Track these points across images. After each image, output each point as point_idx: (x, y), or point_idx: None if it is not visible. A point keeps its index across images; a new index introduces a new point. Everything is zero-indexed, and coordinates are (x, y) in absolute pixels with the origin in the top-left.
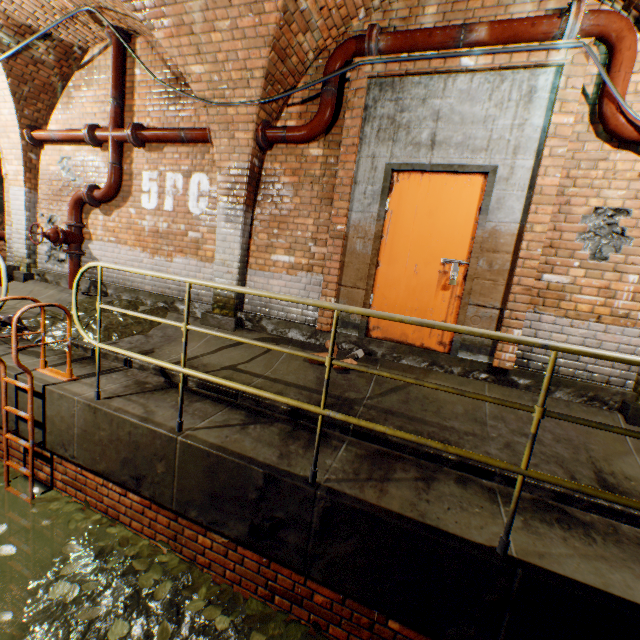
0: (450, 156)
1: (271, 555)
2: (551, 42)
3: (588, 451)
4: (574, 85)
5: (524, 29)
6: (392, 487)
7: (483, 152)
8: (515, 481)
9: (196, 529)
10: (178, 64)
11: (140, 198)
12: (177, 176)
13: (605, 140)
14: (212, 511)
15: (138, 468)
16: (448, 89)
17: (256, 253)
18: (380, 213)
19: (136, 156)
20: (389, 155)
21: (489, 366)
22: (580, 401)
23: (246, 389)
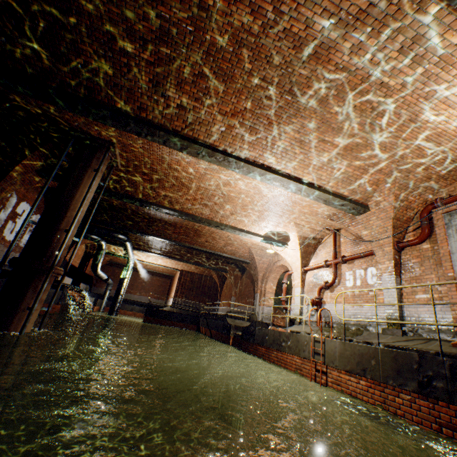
0: None
1: (431, 396)
2: None
3: None
4: None
5: None
6: None
7: None
8: None
9: (393, 394)
10: (357, 233)
11: (345, 282)
12: (360, 270)
13: None
14: (398, 378)
15: (363, 364)
16: None
17: (405, 296)
18: None
19: (342, 267)
20: None
21: None
22: None
23: (402, 322)
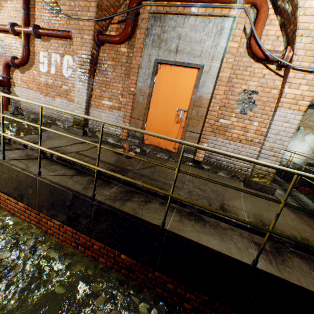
0: (184, 58)
1: (76, 229)
2: (232, 4)
3: (223, 196)
4: (239, 28)
5: None
6: (129, 203)
7: (198, 57)
8: (185, 205)
9: (47, 218)
10: None
11: (39, 66)
12: (57, 56)
13: (251, 57)
14: (52, 210)
15: (21, 191)
16: (185, 23)
17: (95, 99)
18: (151, 84)
19: (37, 43)
20: (157, 55)
21: (193, 159)
22: (228, 177)
23: (66, 157)
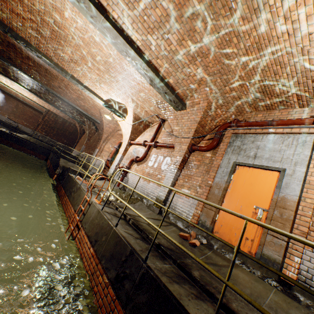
0: (262, 162)
1: (117, 292)
2: (310, 125)
3: None
4: None
5: (297, 121)
6: (176, 285)
7: (278, 162)
8: None
9: (101, 272)
10: (171, 126)
11: (148, 162)
12: (161, 157)
13: None
14: (109, 262)
15: (98, 236)
16: (263, 138)
17: (177, 186)
18: (227, 179)
19: (153, 150)
20: (235, 159)
21: (279, 278)
22: None
23: (140, 214)
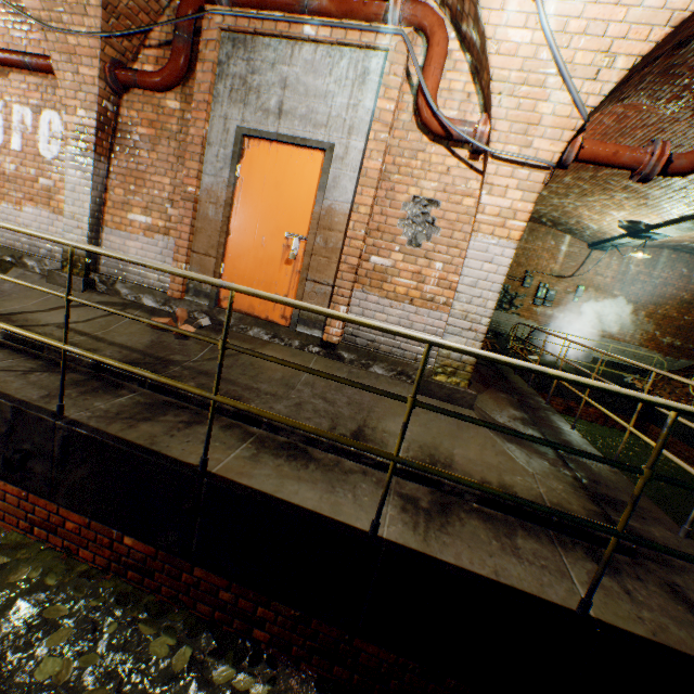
0: (295, 128)
1: (24, 486)
2: (380, 25)
3: (370, 412)
4: (396, 73)
5: (358, 7)
6: (147, 425)
7: (324, 128)
8: (278, 428)
9: None
10: None
11: None
12: (25, 110)
13: (425, 132)
14: None
15: None
16: (295, 57)
17: (113, 210)
18: (231, 179)
19: None
20: (241, 118)
21: (322, 341)
22: (392, 375)
23: None
